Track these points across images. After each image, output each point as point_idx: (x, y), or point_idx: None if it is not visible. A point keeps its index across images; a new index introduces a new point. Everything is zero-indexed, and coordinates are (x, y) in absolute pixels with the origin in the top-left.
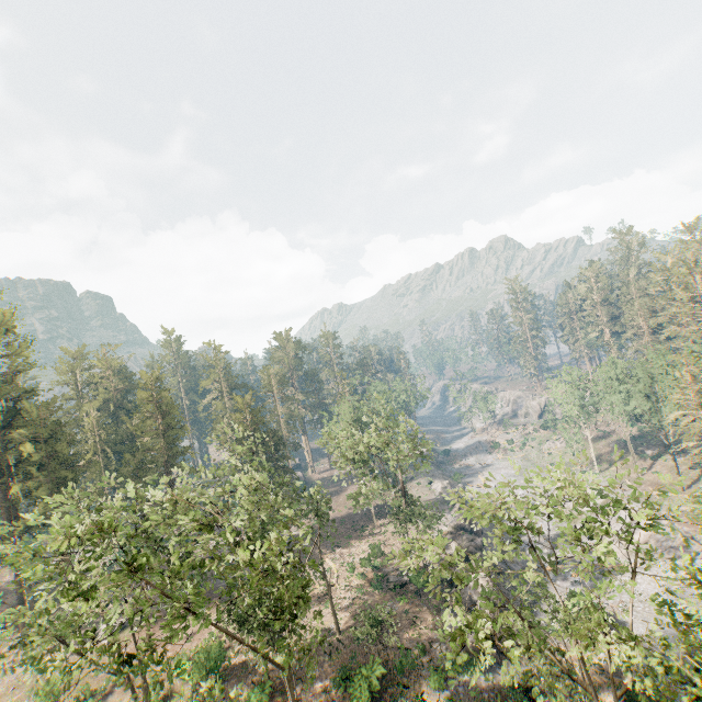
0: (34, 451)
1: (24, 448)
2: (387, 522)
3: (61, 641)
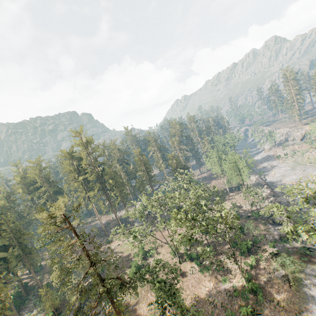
0: (112, 182)
1: (109, 181)
2: (234, 194)
3: (152, 235)
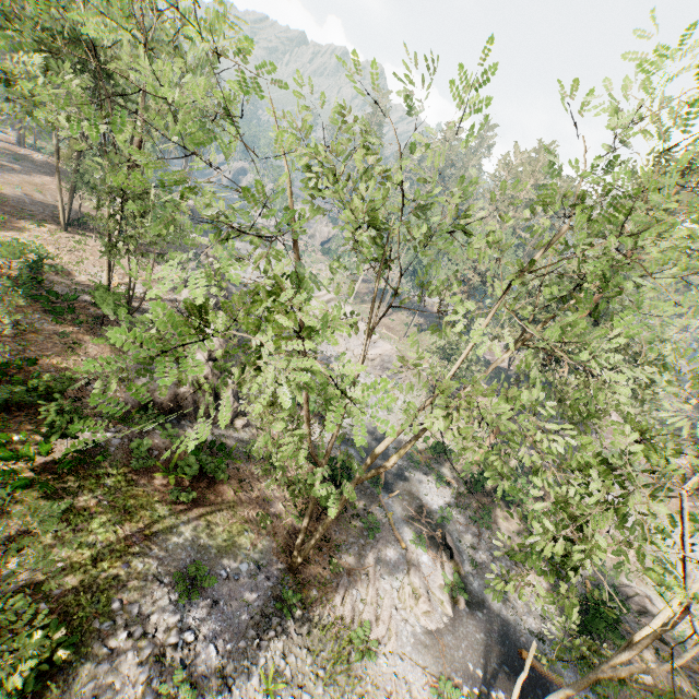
0: None
1: None
2: (91, 235)
3: None
